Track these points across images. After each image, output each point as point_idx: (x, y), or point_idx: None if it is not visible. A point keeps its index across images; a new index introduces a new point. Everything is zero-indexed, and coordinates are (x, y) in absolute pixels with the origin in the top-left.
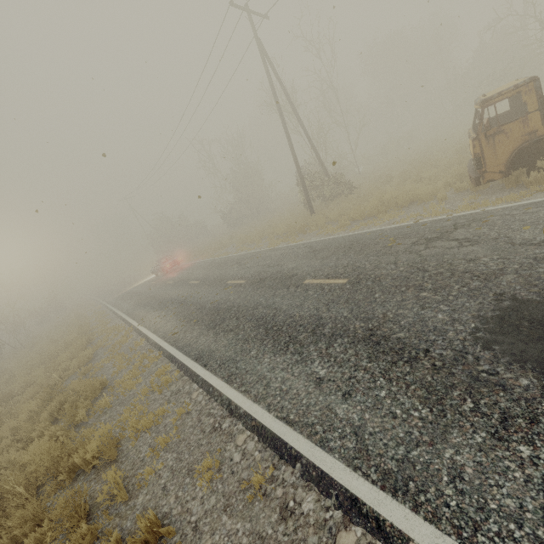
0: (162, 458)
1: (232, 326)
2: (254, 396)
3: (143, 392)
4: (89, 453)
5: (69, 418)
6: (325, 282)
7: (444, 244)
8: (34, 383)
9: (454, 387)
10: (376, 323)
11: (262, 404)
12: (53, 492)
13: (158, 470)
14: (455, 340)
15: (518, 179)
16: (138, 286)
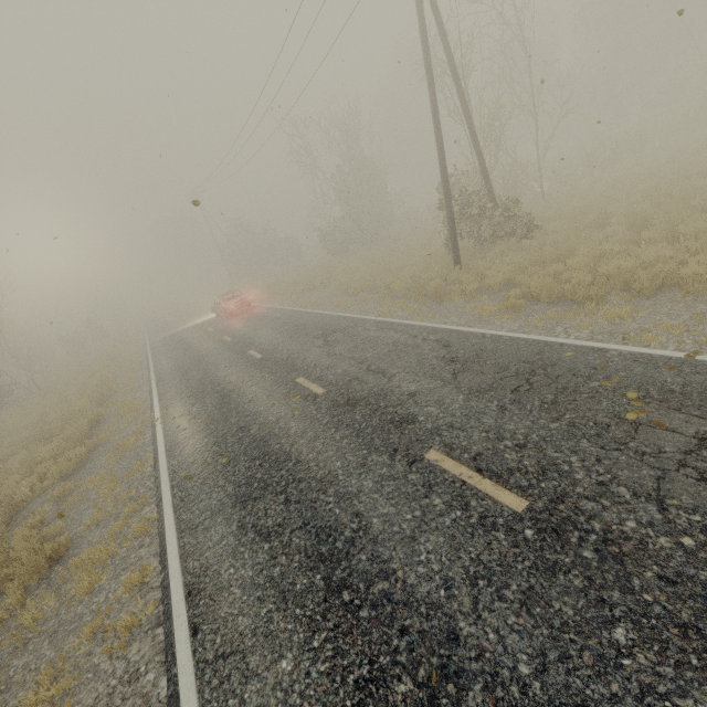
0: None
1: (272, 523)
2: None
3: (88, 630)
4: None
5: None
6: (471, 482)
7: None
8: None
9: None
10: None
11: None
12: None
13: None
14: None
15: None
16: (192, 329)
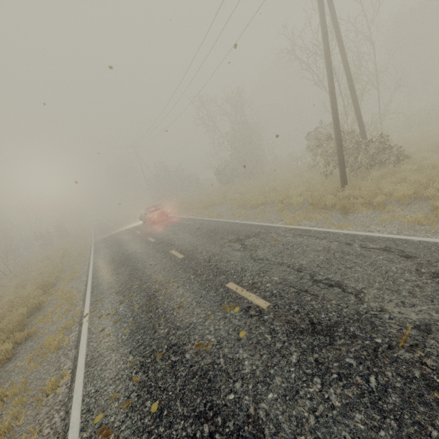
0: None
1: None
2: None
3: None
4: None
5: None
6: None
7: None
8: None
9: None
10: None
11: None
12: None
13: None
14: None
15: None
16: (124, 232)
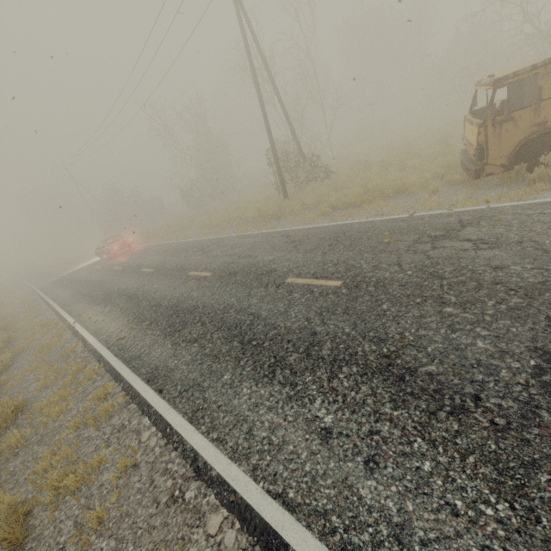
0: (93, 548)
1: (196, 335)
2: (231, 450)
3: (72, 425)
4: None
5: None
6: (313, 283)
7: (456, 244)
8: None
9: (537, 465)
10: (393, 347)
11: (244, 465)
12: None
13: None
14: (514, 384)
15: (517, 175)
16: (79, 271)
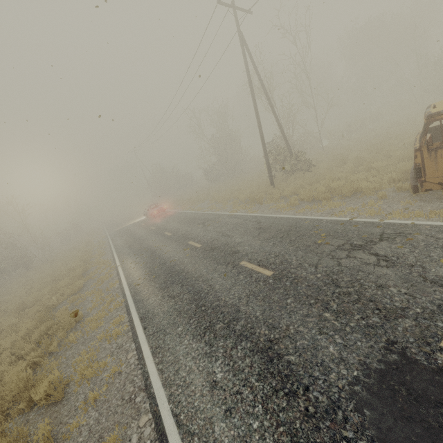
0: (88, 414)
1: (175, 293)
2: (165, 379)
3: (99, 337)
4: (39, 395)
5: (45, 347)
6: (255, 269)
7: (364, 257)
8: (40, 301)
9: None
10: (278, 335)
11: (167, 390)
12: (16, 415)
13: (82, 426)
14: (334, 385)
15: None
16: (132, 225)
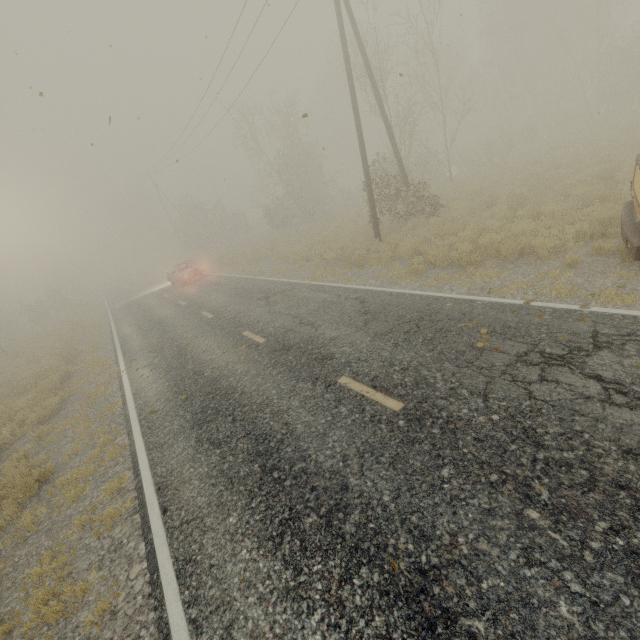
0: None
1: (222, 436)
2: None
3: (78, 523)
4: None
5: None
6: (368, 395)
7: (576, 382)
8: None
9: None
10: (436, 558)
11: None
12: None
13: None
14: None
15: None
16: (149, 296)
